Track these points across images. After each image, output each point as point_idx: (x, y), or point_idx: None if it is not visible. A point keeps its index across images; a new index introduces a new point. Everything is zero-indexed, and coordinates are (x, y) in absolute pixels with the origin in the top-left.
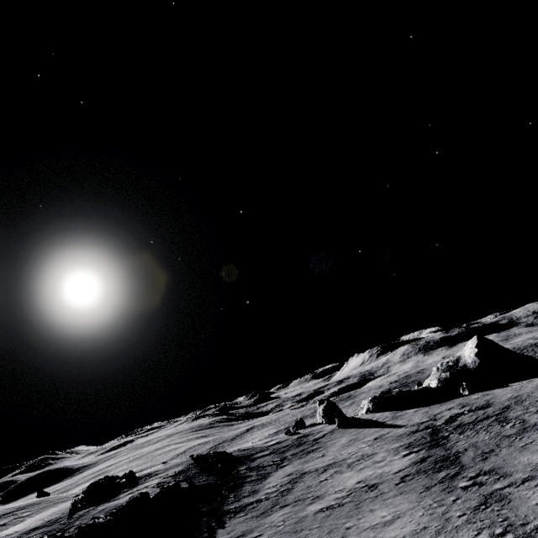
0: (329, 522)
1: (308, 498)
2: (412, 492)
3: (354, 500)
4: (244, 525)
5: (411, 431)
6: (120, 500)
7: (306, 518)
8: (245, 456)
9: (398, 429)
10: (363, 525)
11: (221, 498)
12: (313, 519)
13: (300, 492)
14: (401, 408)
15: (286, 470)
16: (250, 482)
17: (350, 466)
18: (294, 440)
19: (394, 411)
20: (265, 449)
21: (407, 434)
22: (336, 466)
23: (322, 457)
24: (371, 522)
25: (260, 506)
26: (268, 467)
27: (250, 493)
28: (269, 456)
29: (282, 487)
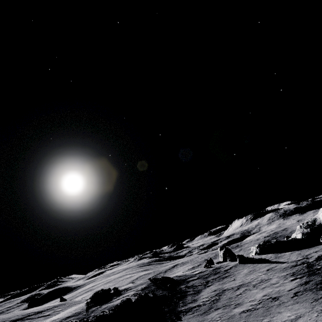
0: (251, 318)
1: (232, 305)
2: (305, 302)
3: (264, 306)
4: (194, 319)
5: (292, 265)
6: (114, 302)
7: (234, 316)
8: (182, 280)
9: (282, 264)
10: (276, 321)
11: (174, 303)
12: (239, 317)
13: (225, 301)
14: (279, 252)
15: (211, 288)
16: (190, 295)
17: (255, 286)
18: (211, 270)
19: (275, 253)
20: (193, 276)
21: (289, 267)
22: (245, 286)
23: (233, 281)
24: (281, 319)
25: (201, 308)
26: (199, 286)
27: (192, 301)
28: (198, 280)
29: (212, 298)
